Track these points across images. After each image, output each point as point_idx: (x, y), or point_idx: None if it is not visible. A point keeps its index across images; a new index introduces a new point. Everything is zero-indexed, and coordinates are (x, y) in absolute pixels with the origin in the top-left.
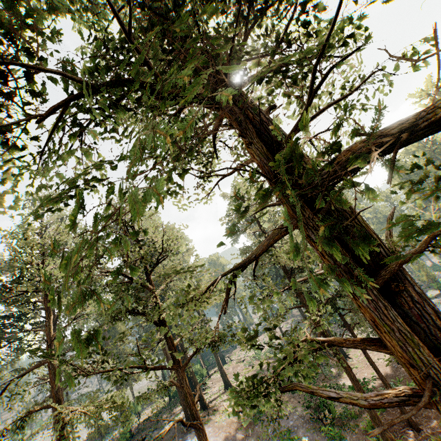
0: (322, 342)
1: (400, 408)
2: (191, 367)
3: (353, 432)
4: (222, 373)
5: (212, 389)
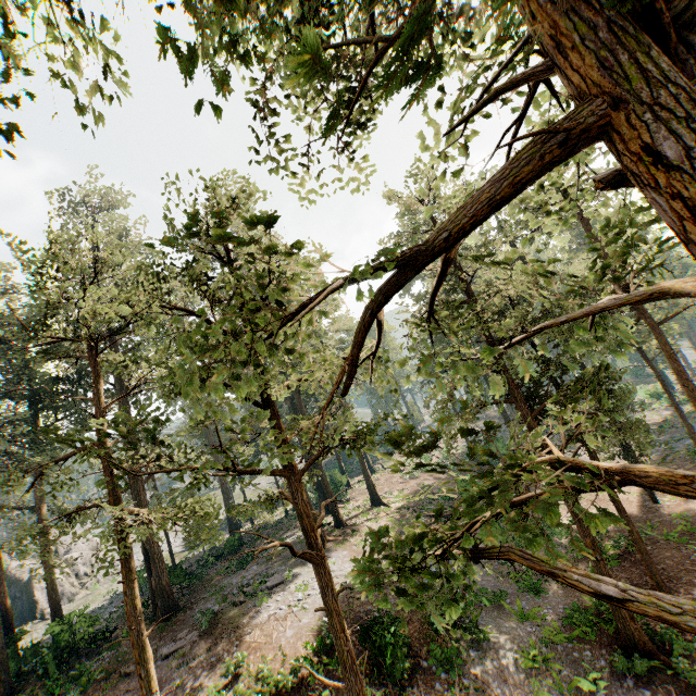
0: (597, 473)
1: (648, 567)
2: (323, 472)
3: (560, 587)
4: (368, 485)
5: (353, 503)
